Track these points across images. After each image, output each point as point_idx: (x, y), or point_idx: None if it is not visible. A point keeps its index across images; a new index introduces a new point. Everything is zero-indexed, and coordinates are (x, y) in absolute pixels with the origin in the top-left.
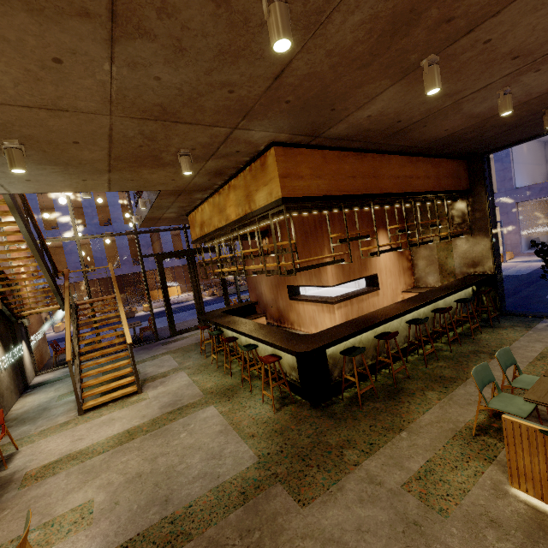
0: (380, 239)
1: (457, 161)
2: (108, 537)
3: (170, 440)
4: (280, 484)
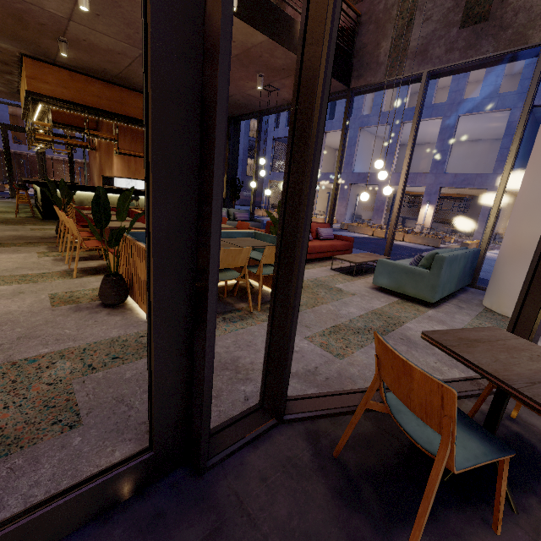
0: None
1: None
2: None
3: None
4: None
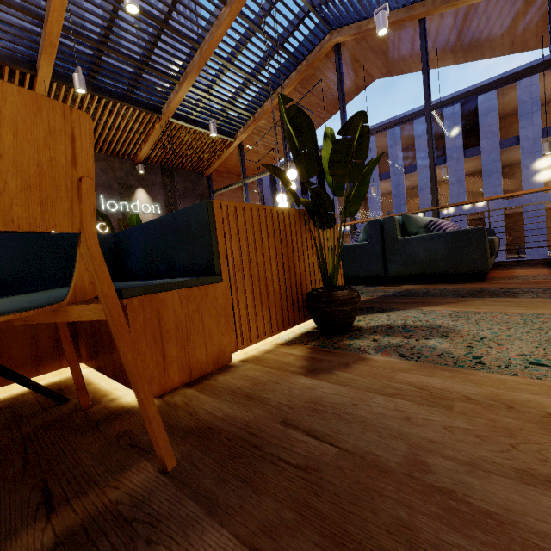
0: None
1: None
2: None
3: None
4: None
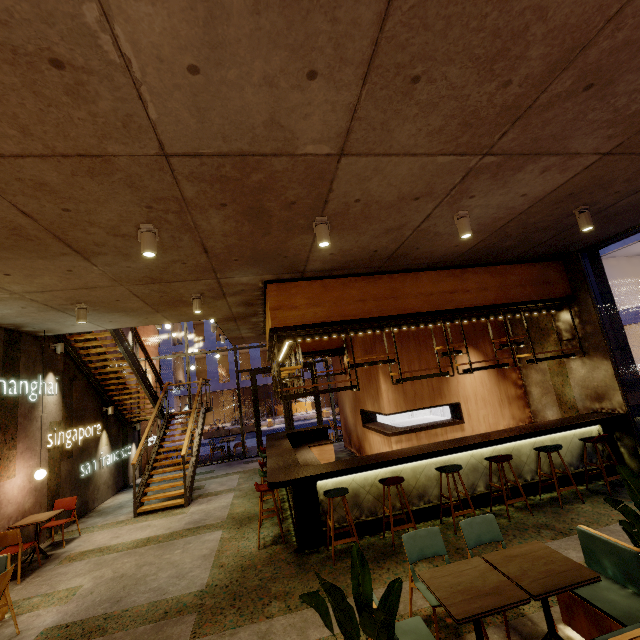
0: (464, 358)
1: (542, 264)
2: (66, 615)
3: (166, 553)
4: (197, 614)
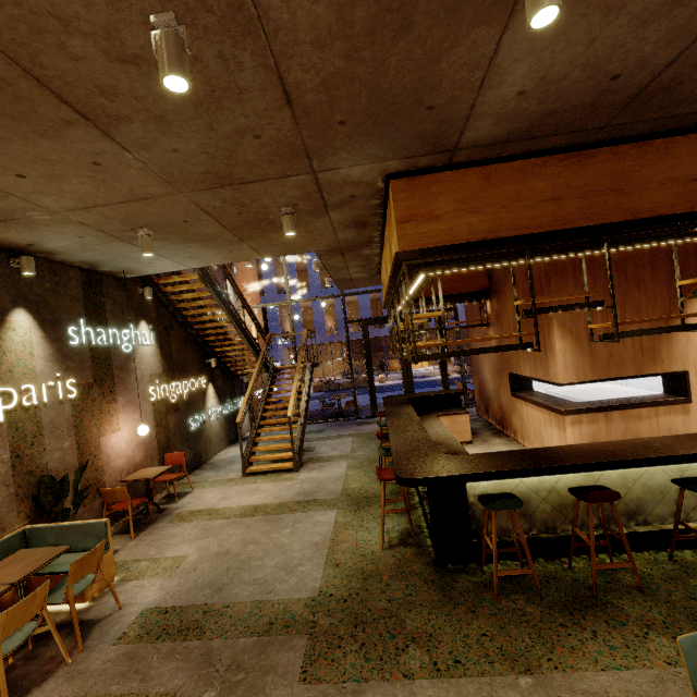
0: None
1: None
2: (167, 594)
3: (273, 531)
4: (308, 638)
